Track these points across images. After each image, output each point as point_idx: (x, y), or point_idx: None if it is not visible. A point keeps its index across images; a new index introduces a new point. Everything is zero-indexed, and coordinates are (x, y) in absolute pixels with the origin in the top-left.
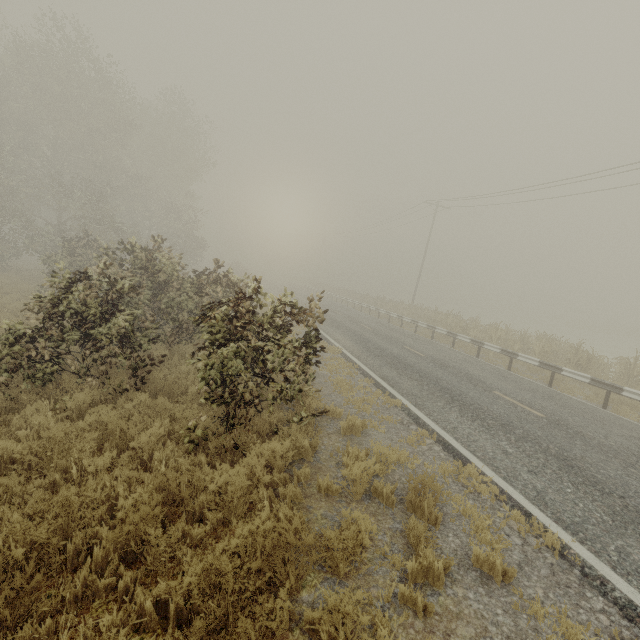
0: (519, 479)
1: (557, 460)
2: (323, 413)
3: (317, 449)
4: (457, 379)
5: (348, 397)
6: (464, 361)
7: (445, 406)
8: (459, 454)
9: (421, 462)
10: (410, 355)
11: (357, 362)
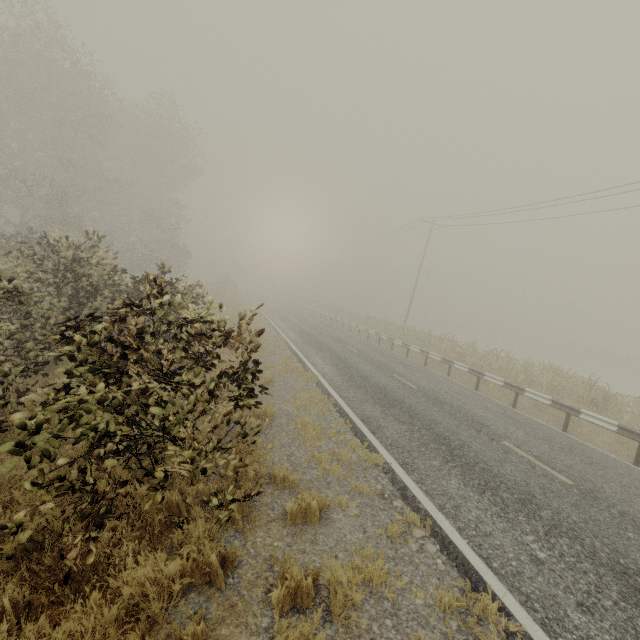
0: (567, 626)
1: (614, 576)
2: (271, 478)
3: (241, 557)
4: (456, 422)
5: (312, 451)
6: (462, 395)
7: (442, 466)
8: (466, 563)
9: (407, 581)
10: (399, 386)
11: (334, 395)
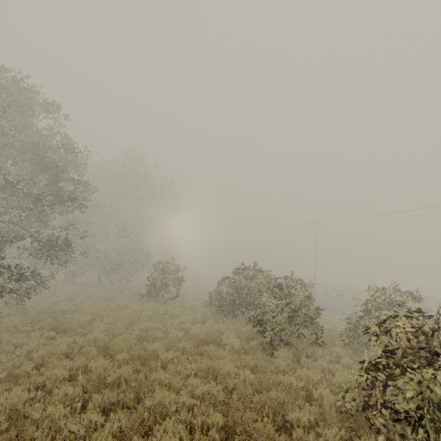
0: None
1: None
2: None
3: None
4: None
5: None
6: None
7: None
8: None
9: None
10: None
11: None
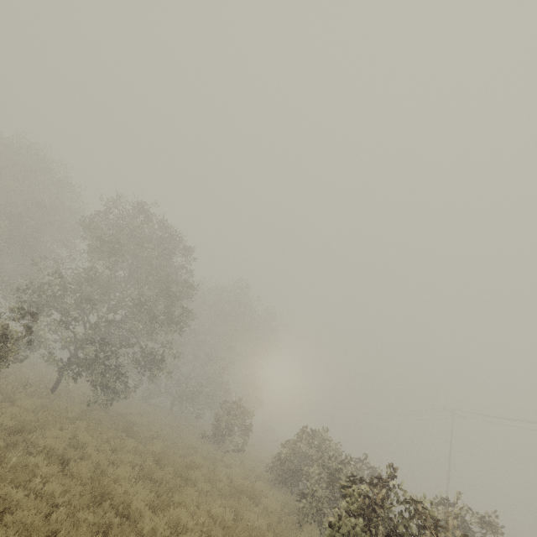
0: None
1: None
2: None
3: None
4: None
5: None
6: None
7: None
8: None
9: None
10: None
11: None
